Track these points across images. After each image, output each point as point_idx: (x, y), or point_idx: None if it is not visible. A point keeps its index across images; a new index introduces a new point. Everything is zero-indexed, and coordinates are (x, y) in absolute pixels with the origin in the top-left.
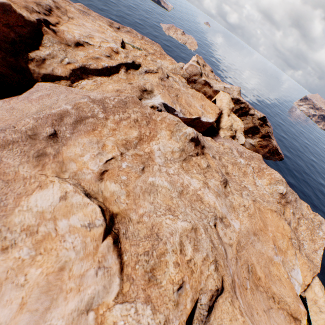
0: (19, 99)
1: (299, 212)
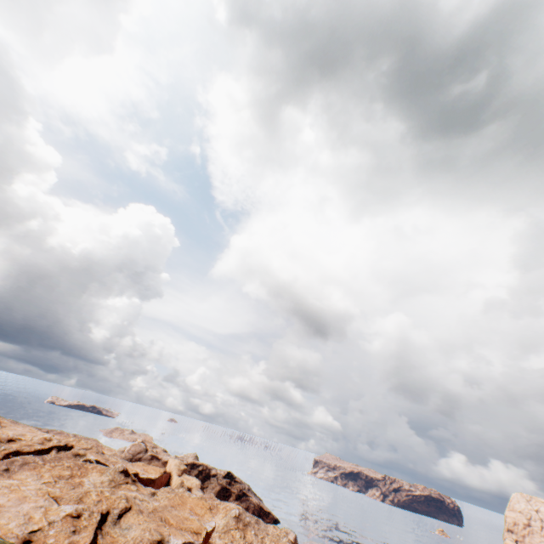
0: None
1: (264, 532)
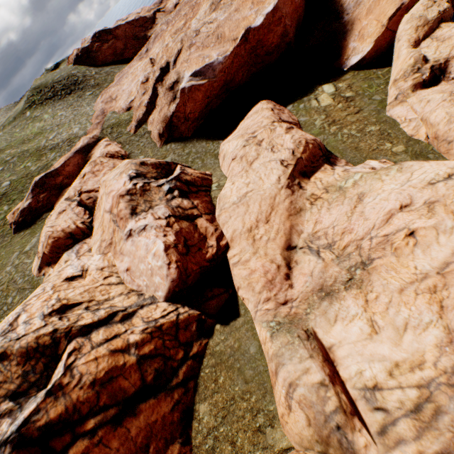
0: None
1: None
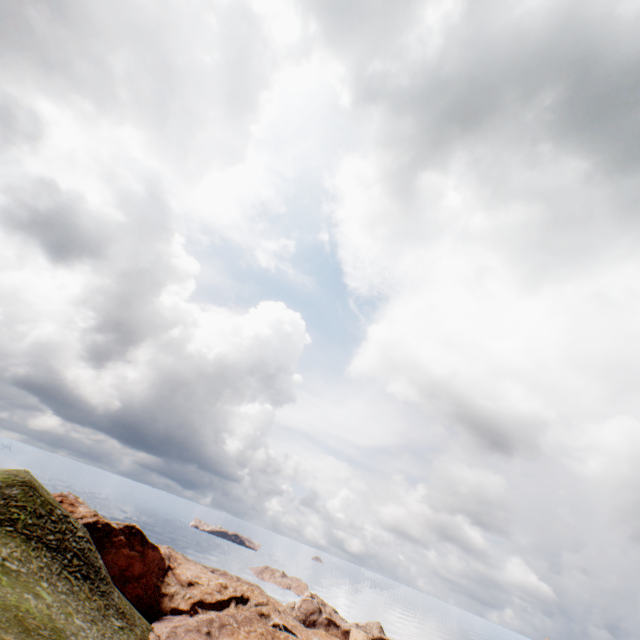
0: (166, 621)
1: None
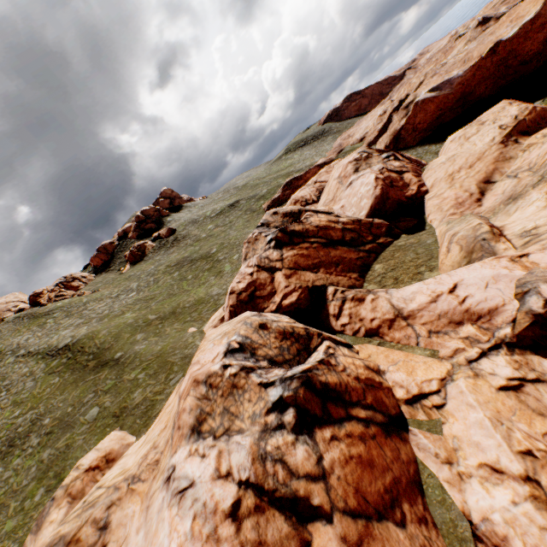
0: None
1: None
